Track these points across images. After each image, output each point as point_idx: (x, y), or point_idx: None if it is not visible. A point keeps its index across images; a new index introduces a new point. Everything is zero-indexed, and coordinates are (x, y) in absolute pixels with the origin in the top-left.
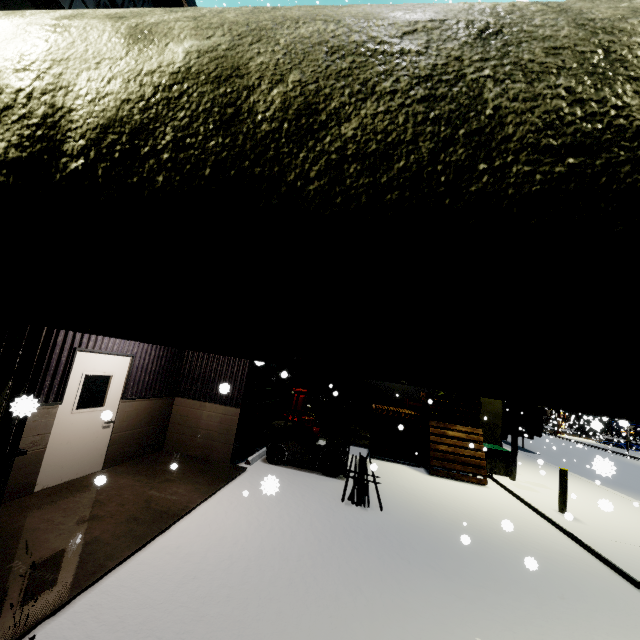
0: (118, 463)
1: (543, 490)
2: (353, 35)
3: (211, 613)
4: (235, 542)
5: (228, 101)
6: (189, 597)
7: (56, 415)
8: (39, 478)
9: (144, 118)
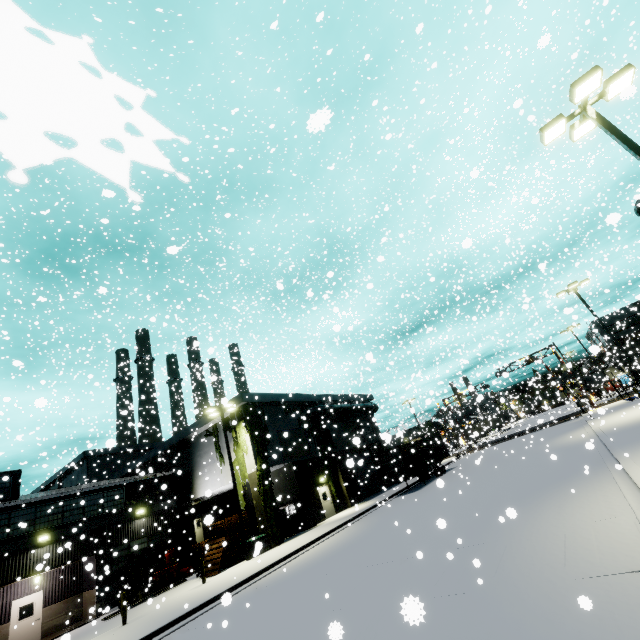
0: (50, 634)
1: (246, 563)
2: None
3: None
4: None
5: None
6: None
7: (11, 626)
8: None
9: None
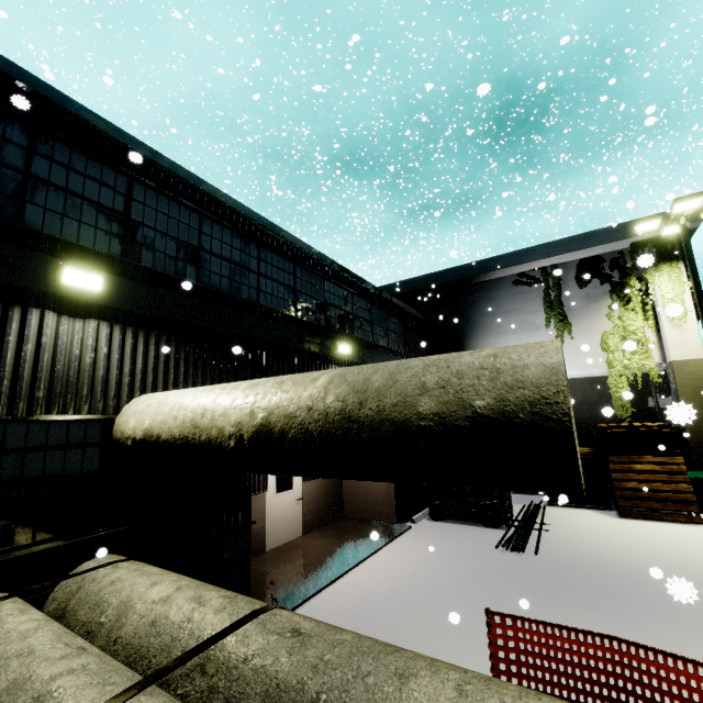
0: (313, 530)
1: None
2: (288, 411)
3: (375, 618)
4: (395, 580)
5: (269, 431)
6: (361, 609)
7: (266, 499)
8: (267, 542)
9: (256, 435)
